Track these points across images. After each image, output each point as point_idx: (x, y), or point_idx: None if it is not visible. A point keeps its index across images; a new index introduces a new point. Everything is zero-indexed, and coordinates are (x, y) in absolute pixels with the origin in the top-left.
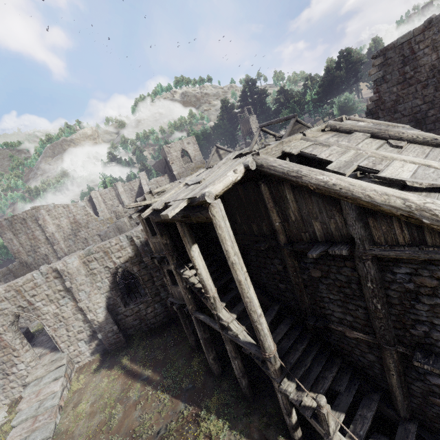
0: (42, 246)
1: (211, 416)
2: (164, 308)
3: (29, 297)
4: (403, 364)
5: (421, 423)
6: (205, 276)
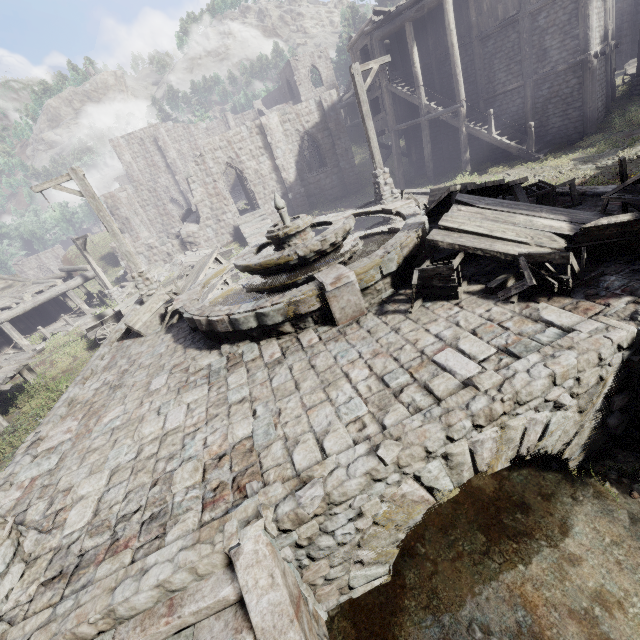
0: (163, 176)
1: None
2: (340, 181)
3: (237, 150)
4: (535, 90)
5: (539, 136)
6: (419, 69)
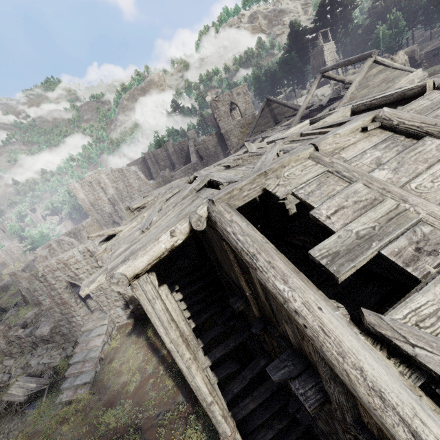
0: (107, 206)
1: (197, 426)
2: None
3: (74, 269)
4: None
5: None
6: (175, 318)
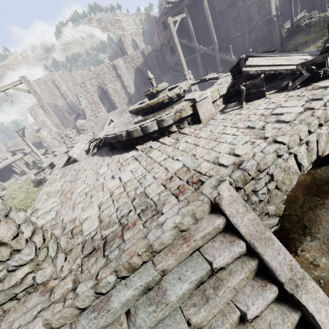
0: (59, 100)
1: None
2: None
3: (102, 78)
4: (249, 35)
5: None
6: (192, 29)
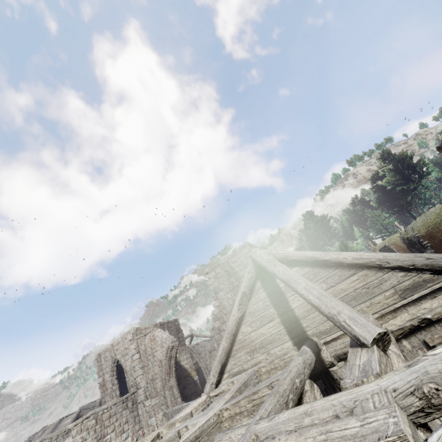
0: None
1: None
2: None
3: None
4: None
5: None
6: None
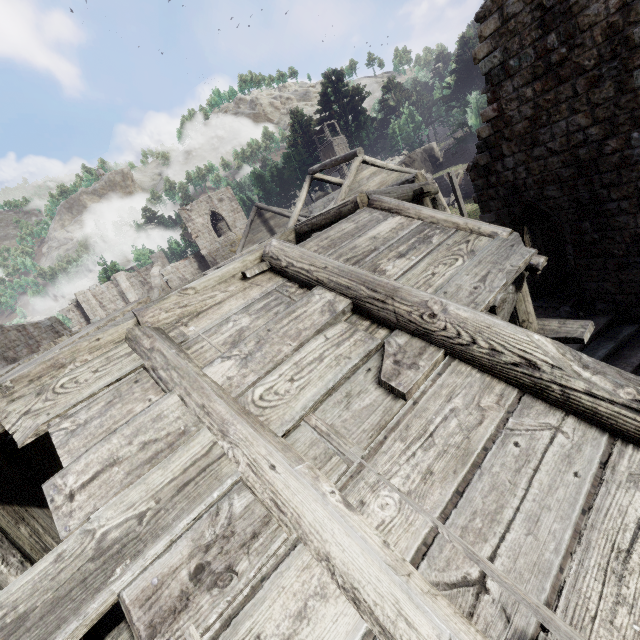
0: None
1: None
2: None
3: None
4: None
5: None
6: None
